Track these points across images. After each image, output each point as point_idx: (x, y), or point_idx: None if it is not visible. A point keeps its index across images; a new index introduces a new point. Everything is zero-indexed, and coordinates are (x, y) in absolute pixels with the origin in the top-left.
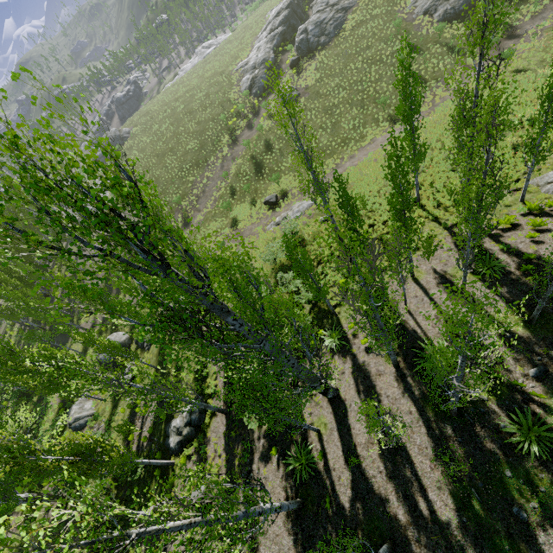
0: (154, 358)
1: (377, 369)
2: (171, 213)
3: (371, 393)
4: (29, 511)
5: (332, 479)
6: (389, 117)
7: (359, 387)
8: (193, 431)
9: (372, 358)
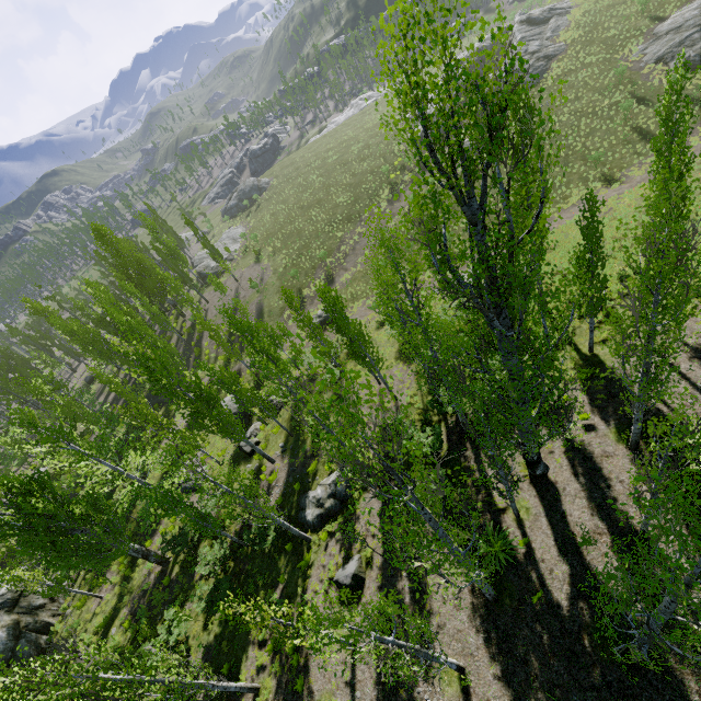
0: (284, 423)
1: (602, 450)
2: (312, 270)
3: (596, 477)
4: (128, 572)
5: (540, 571)
6: (602, 176)
7: (577, 469)
8: (337, 505)
9: (595, 437)
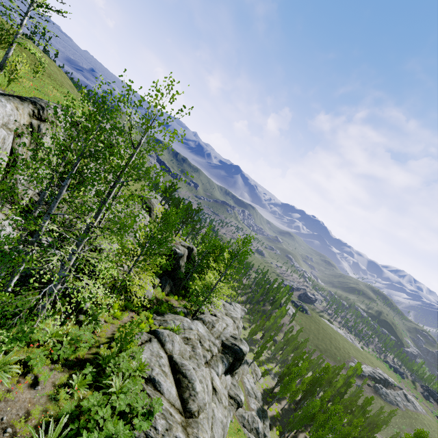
0: None
1: None
2: None
3: None
4: None
5: None
6: None
7: None
8: None
9: None
